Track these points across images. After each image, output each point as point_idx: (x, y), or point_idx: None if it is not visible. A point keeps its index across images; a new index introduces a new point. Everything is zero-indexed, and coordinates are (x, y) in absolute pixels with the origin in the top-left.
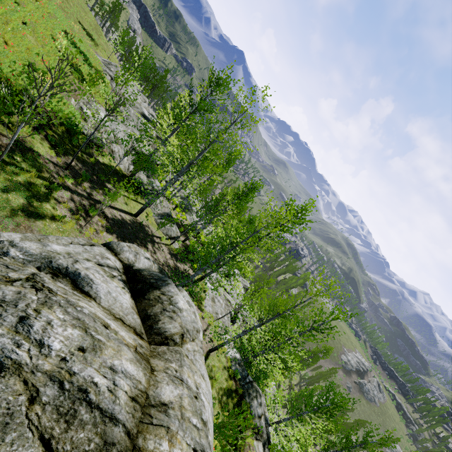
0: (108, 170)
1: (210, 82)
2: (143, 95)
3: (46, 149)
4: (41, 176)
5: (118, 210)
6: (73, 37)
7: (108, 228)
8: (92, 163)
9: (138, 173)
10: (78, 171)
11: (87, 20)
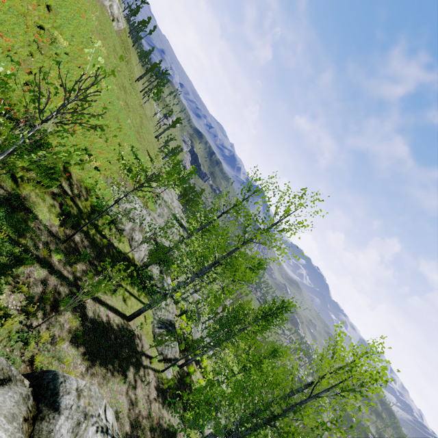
0: (119, 256)
1: (250, 186)
2: (179, 203)
3: (51, 215)
4: (15, 241)
5: (107, 308)
6: (137, 150)
7: (77, 335)
8: (103, 244)
9: (152, 266)
10: (78, 249)
11: (153, 151)
